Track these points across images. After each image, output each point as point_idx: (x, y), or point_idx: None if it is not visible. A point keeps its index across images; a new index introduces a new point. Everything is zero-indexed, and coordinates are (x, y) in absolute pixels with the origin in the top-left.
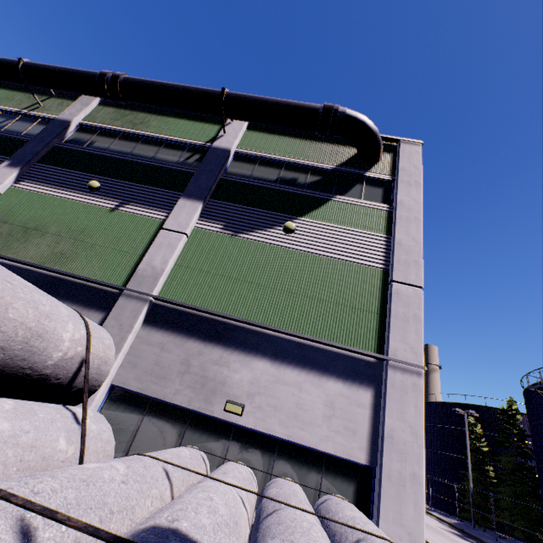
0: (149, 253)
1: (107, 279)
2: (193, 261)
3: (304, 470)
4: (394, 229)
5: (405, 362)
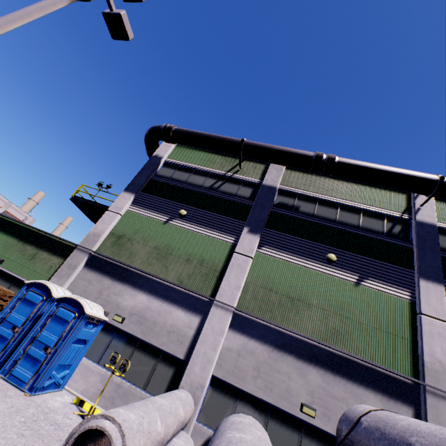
0: (425, 342)
1: (393, 365)
2: None
3: None
4: None
5: None
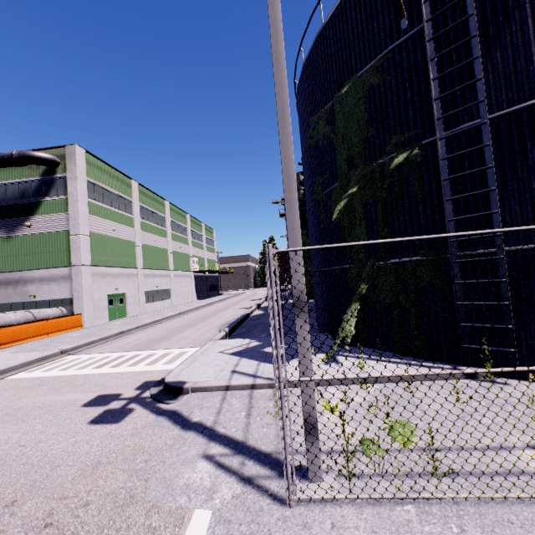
0: None
1: None
2: (1, 254)
3: (58, 305)
4: (69, 209)
5: (76, 265)
